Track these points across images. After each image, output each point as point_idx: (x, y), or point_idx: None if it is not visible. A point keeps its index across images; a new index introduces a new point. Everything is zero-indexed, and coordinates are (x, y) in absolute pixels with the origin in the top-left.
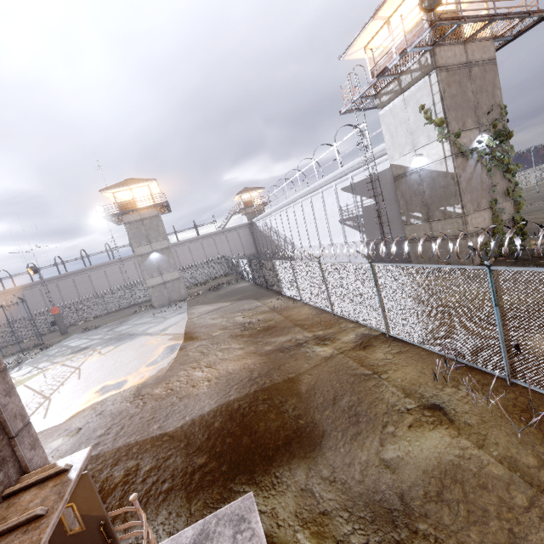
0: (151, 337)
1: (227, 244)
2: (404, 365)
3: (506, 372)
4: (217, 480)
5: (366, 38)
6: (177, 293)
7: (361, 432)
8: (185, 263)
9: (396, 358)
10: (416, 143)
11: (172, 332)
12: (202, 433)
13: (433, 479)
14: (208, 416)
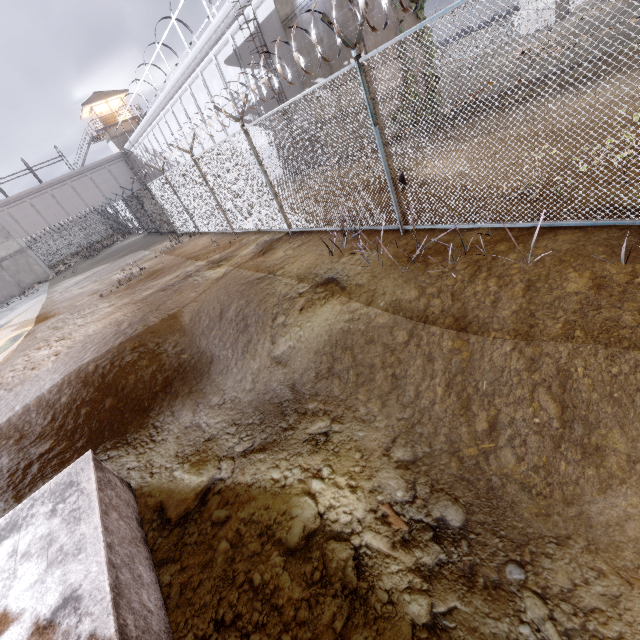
0: None
1: (97, 191)
2: (303, 254)
3: (398, 220)
4: (68, 461)
5: None
6: (28, 274)
7: (253, 339)
8: (36, 231)
9: (296, 251)
10: None
11: (19, 321)
12: (43, 417)
13: (324, 353)
14: (50, 394)
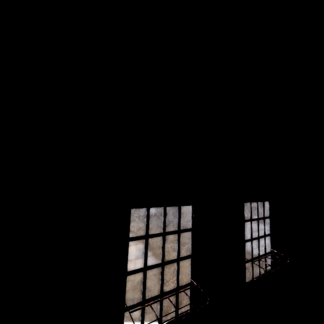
0: None
1: None
2: None
3: None
4: None
5: None
6: None
7: None
8: None
9: None
10: None
11: None
12: None
13: None
14: None
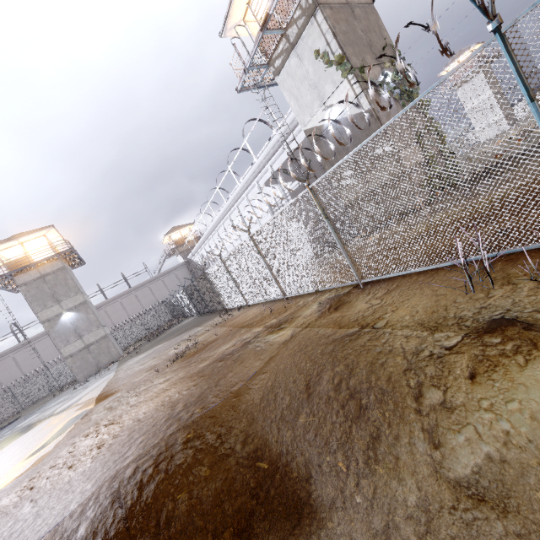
0: (55, 417)
1: (166, 289)
2: (402, 300)
3: None
4: None
5: (242, 6)
6: (106, 355)
7: (381, 434)
8: (120, 322)
9: (386, 299)
10: (323, 94)
11: (85, 399)
12: None
13: None
14: (72, 523)
